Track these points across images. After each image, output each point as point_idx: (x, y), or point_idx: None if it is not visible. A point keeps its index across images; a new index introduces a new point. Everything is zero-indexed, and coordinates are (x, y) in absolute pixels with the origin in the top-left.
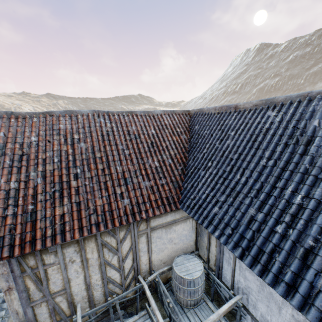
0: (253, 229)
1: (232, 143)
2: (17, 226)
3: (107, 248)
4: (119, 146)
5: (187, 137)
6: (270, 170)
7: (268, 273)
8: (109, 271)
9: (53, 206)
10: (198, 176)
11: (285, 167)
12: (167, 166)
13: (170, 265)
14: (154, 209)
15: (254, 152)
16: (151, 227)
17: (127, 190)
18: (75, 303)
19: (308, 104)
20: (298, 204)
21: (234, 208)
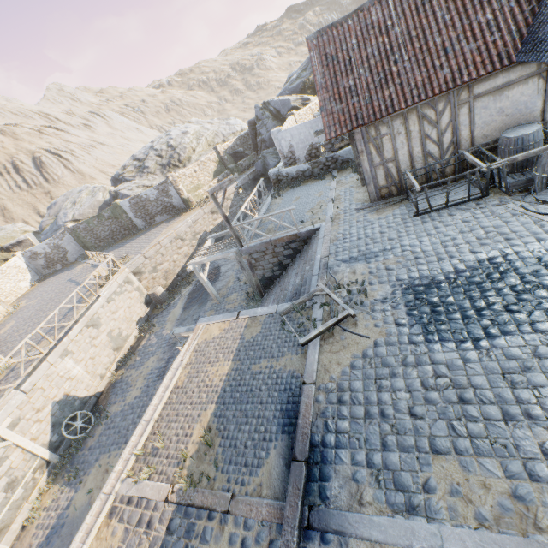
0: None
1: None
2: (362, 107)
3: (427, 122)
4: (438, 14)
5: None
6: None
7: None
8: (429, 146)
9: (381, 91)
10: None
11: None
12: (506, 14)
13: (496, 138)
14: (478, 71)
15: None
16: (474, 96)
17: (447, 61)
18: (401, 171)
19: None
20: None
21: None
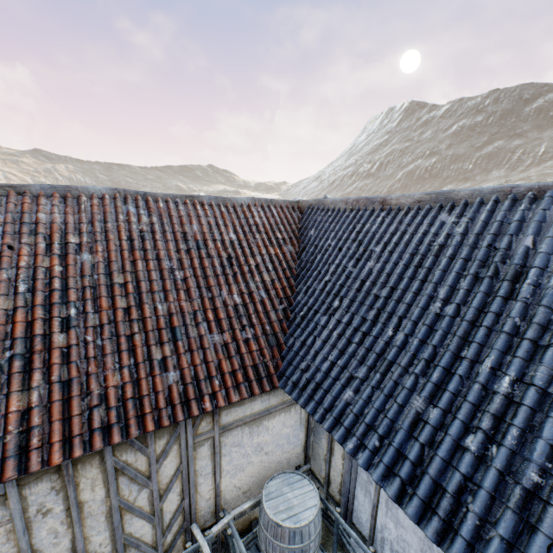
0: (422, 440)
1: (378, 267)
2: None
3: (128, 476)
4: (165, 263)
5: (295, 249)
6: (449, 323)
7: (454, 539)
8: (131, 523)
9: (6, 391)
10: (315, 326)
11: (477, 320)
12: (258, 304)
13: (256, 498)
14: (229, 390)
15: (419, 287)
16: (222, 426)
17: (176, 353)
18: None
19: (512, 207)
20: (504, 395)
21: (383, 394)
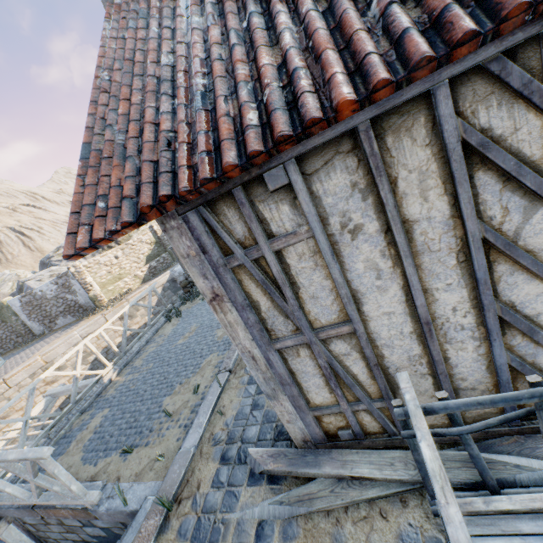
0: None
1: None
2: (178, 128)
3: (495, 173)
4: None
5: None
6: None
7: None
8: (509, 284)
9: (252, 58)
10: None
11: None
12: None
13: None
14: None
15: None
16: None
17: None
18: (388, 369)
19: None
20: None
21: None
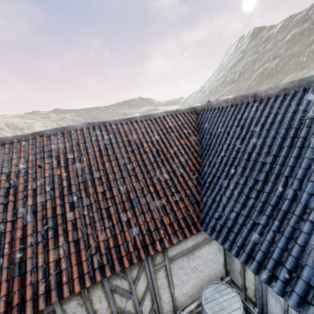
0: None
1: (260, 142)
2: (2, 284)
3: (119, 293)
4: (121, 161)
5: (197, 138)
6: None
7: None
8: None
9: (46, 249)
10: (220, 187)
11: None
12: (179, 177)
13: (198, 301)
14: (170, 236)
15: (298, 153)
16: (169, 258)
17: (135, 215)
18: None
19: None
20: None
21: (284, 237)
